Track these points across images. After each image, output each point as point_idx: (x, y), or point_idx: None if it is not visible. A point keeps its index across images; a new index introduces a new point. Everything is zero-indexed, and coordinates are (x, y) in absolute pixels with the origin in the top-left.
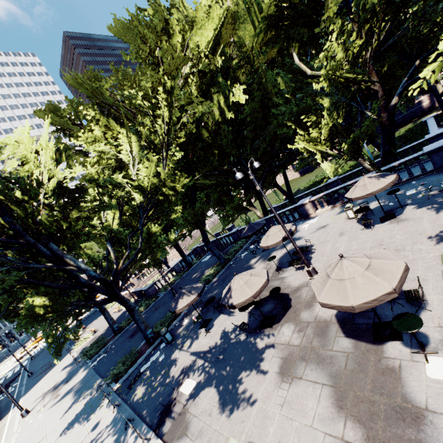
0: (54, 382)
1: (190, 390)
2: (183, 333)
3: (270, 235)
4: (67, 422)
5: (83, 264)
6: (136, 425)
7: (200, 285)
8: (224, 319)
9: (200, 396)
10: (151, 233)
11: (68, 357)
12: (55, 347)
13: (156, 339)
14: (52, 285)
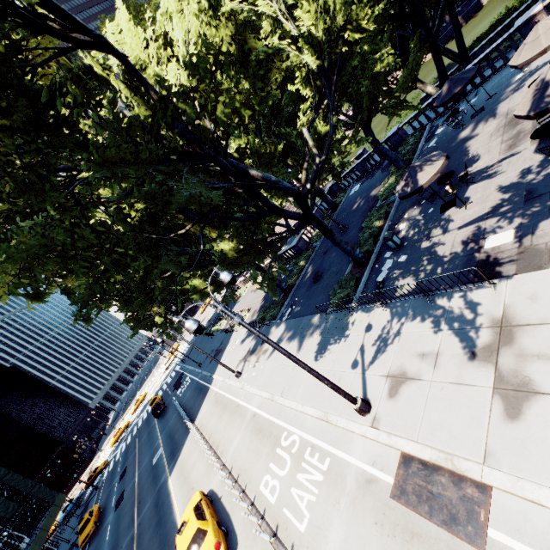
0: (244, 351)
1: (511, 238)
2: (413, 231)
3: (541, 34)
4: (313, 349)
5: (271, 176)
6: (446, 294)
7: (435, 153)
8: (485, 183)
9: (541, 229)
10: (318, 134)
11: (237, 335)
12: (267, 286)
13: (367, 258)
14: (240, 217)
